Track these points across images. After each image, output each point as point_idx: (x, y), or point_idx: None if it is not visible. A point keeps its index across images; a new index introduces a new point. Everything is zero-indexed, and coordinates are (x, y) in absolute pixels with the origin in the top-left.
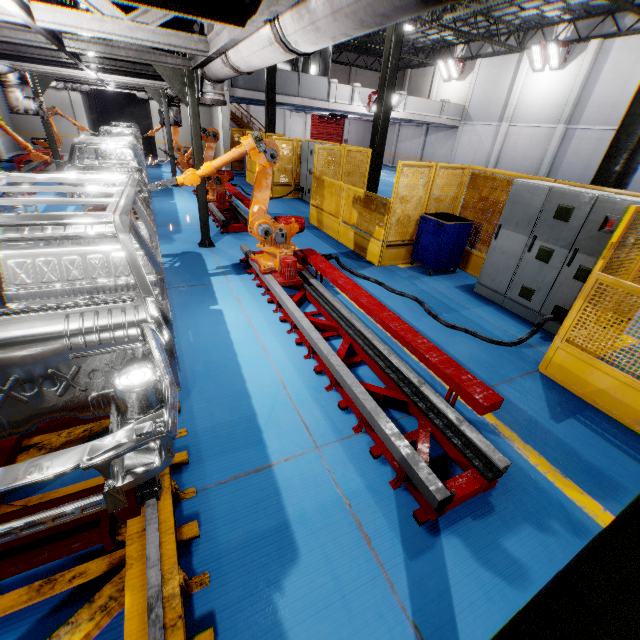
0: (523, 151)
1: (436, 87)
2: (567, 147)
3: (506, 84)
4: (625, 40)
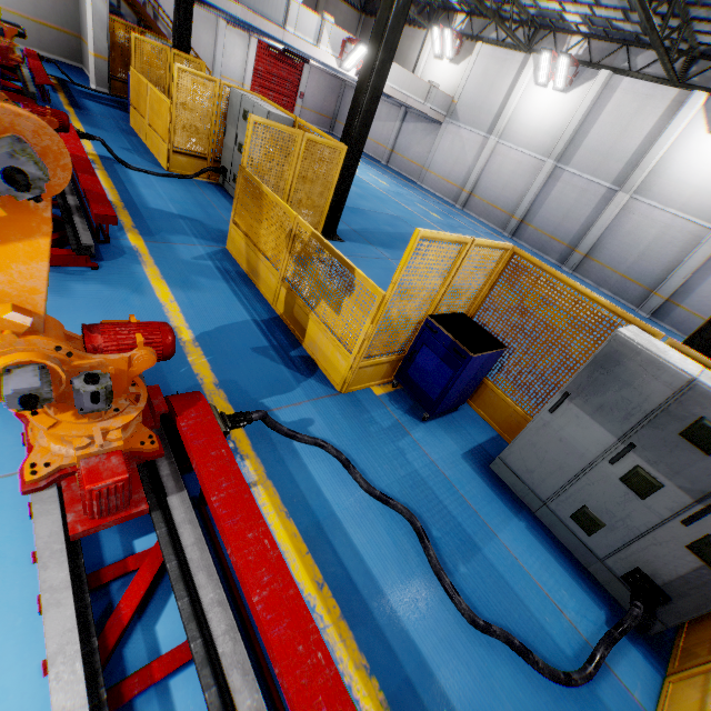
0: (506, 178)
1: (424, 61)
2: (551, 188)
3: (504, 88)
4: (634, 82)
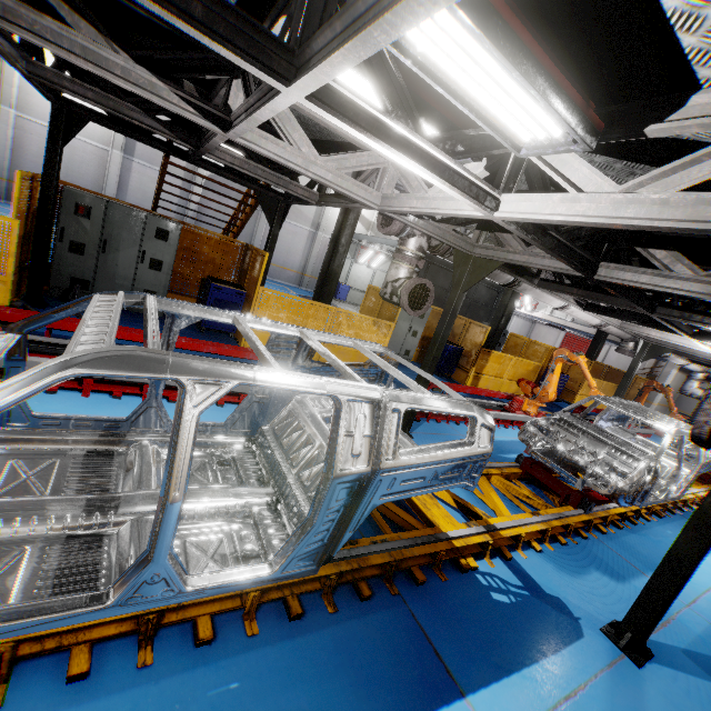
0: None
1: None
2: None
3: None
4: None
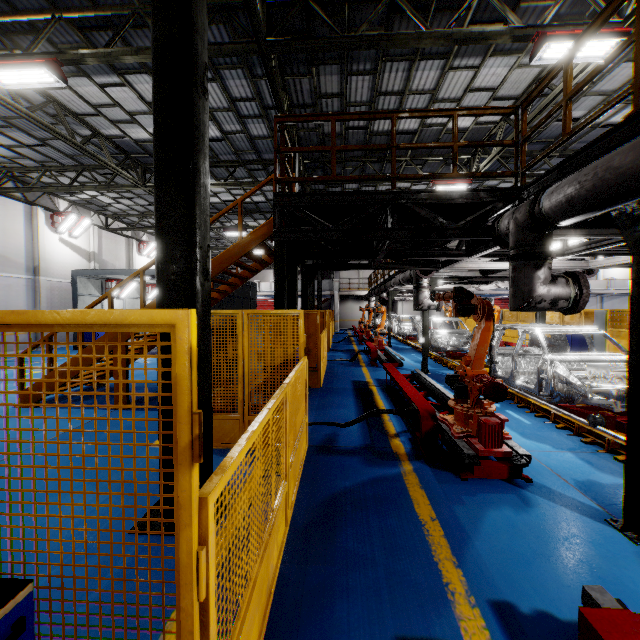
0: None
1: (601, 270)
2: None
3: None
4: None
